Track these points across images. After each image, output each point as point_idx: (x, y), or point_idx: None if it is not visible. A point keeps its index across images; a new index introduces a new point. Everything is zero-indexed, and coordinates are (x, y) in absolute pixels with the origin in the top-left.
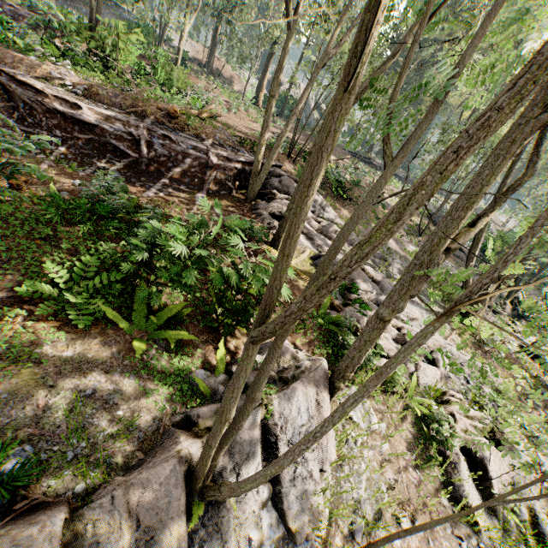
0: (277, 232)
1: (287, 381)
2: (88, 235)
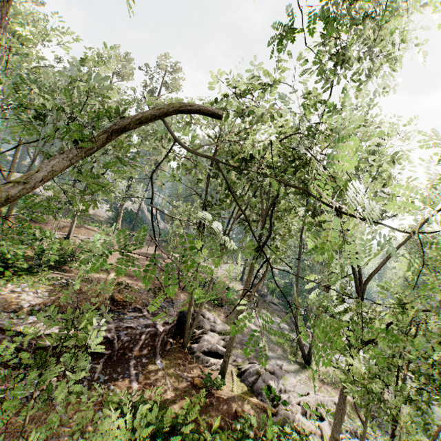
0: (221, 371)
1: None
2: None
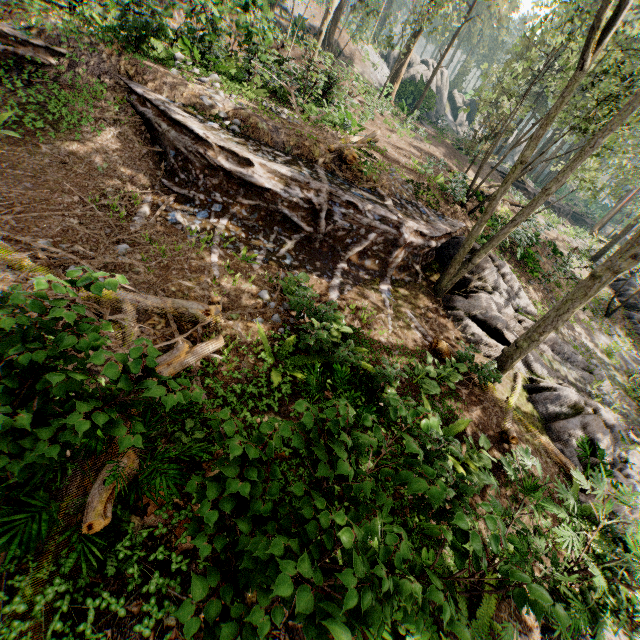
0: (499, 361)
1: None
2: None
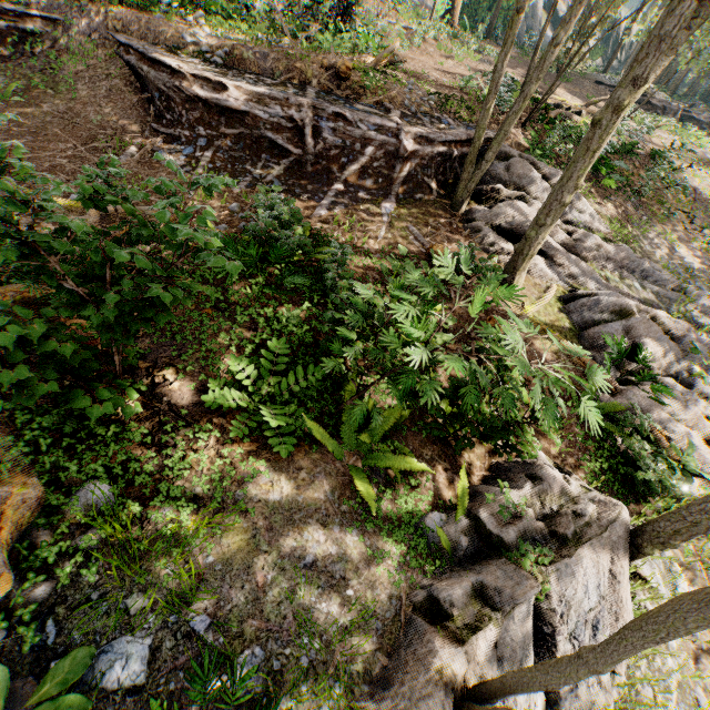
0: (511, 262)
1: (565, 540)
2: (262, 294)
